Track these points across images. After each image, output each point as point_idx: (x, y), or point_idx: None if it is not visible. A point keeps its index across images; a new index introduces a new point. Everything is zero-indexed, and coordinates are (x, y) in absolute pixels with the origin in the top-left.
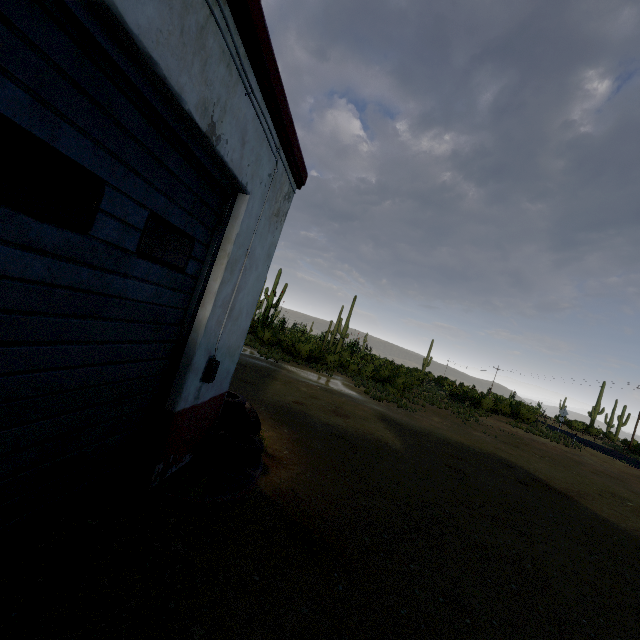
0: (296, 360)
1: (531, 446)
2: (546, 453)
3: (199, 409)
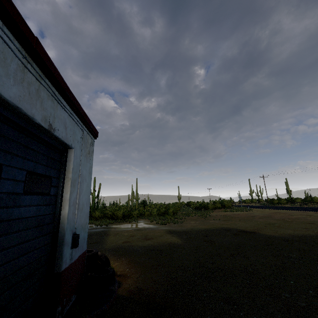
0: (117, 221)
1: (234, 217)
2: (240, 218)
3: (74, 265)
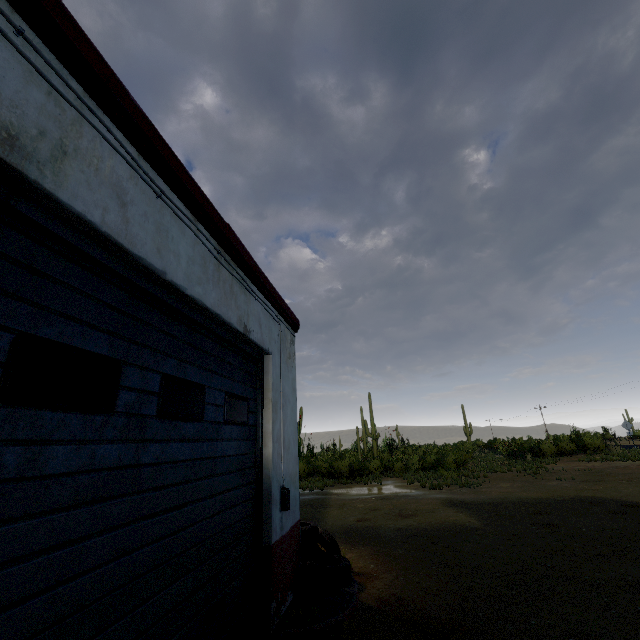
0: (340, 481)
1: (614, 474)
2: (633, 475)
3: (285, 540)
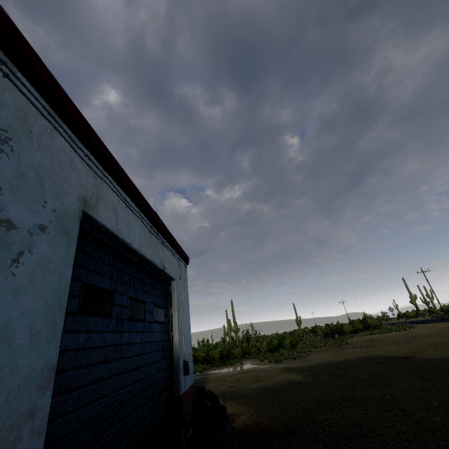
0: (214, 365)
1: (384, 341)
2: (394, 340)
3: (187, 394)
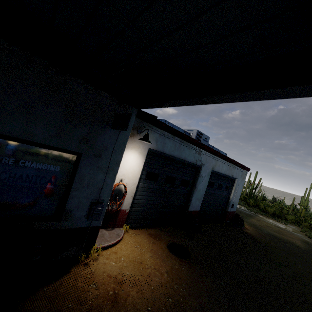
0: (266, 214)
1: None
2: None
3: (230, 212)
